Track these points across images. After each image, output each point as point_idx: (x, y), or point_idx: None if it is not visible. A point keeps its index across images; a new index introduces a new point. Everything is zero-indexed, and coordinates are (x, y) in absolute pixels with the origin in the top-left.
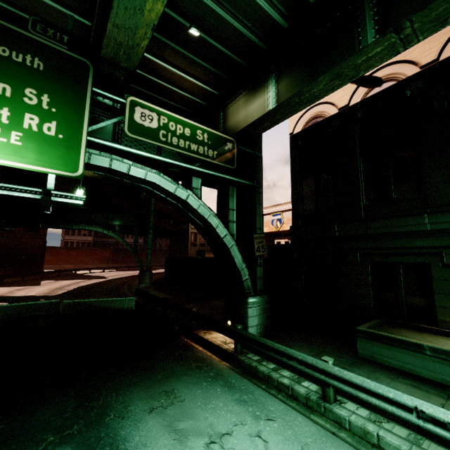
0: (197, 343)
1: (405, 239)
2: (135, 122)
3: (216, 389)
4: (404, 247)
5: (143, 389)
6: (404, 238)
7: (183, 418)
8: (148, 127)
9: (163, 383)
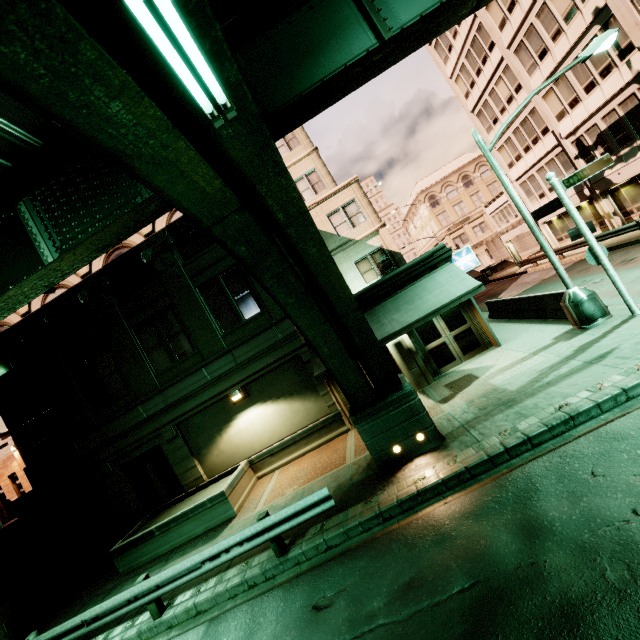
0: None
1: (135, 432)
2: None
3: None
4: (138, 440)
5: None
6: (134, 431)
7: None
8: None
9: None
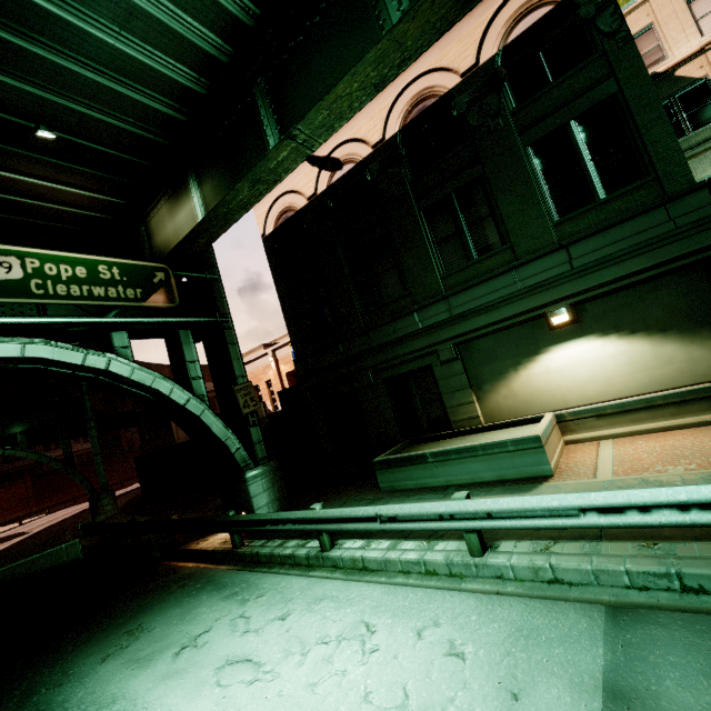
0: (187, 561)
1: (405, 344)
2: None
3: (202, 598)
4: (407, 353)
5: (93, 644)
6: (404, 342)
7: (149, 645)
8: (6, 280)
9: (126, 625)
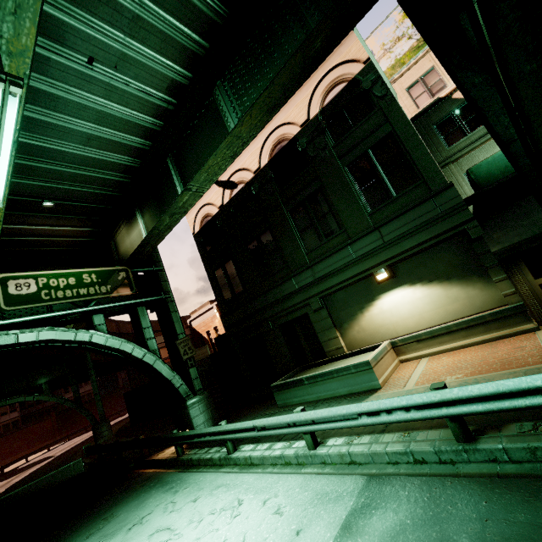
0: (150, 468)
1: (289, 300)
2: (11, 295)
3: (152, 492)
4: (291, 306)
5: (83, 528)
6: (288, 299)
7: (115, 526)
8: (27, 294)
9: (104, 514)
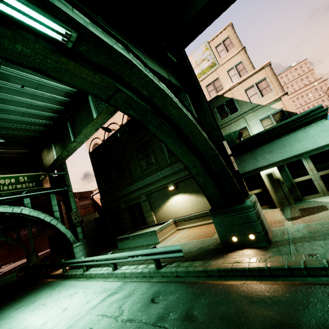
0: (49, 278)
1: (132, 194)
2: None
3: (44, 290)
4: (133, 197)
5: (7, 306)
6: (132, 194)
7: (22, 304)
8: None
9: (19, 300)
